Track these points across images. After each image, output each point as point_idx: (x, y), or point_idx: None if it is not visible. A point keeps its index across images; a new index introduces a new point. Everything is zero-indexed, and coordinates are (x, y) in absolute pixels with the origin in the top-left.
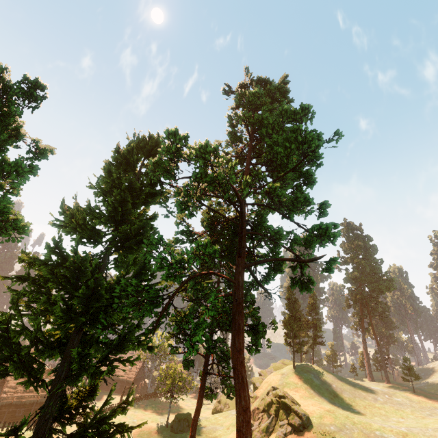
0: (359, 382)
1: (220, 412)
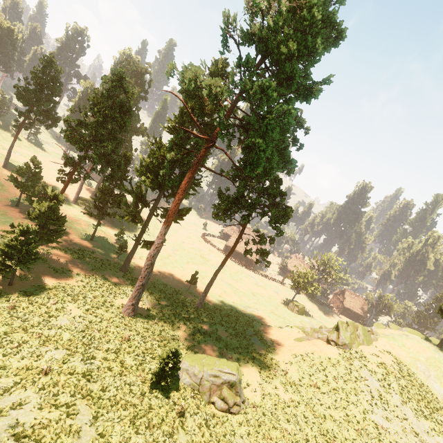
0: None
1: None
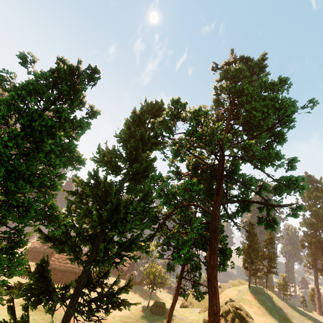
0: (309, 313)
1: (186, 307)
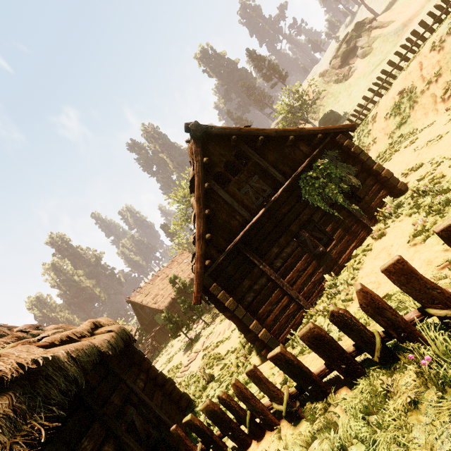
0: None
1: None
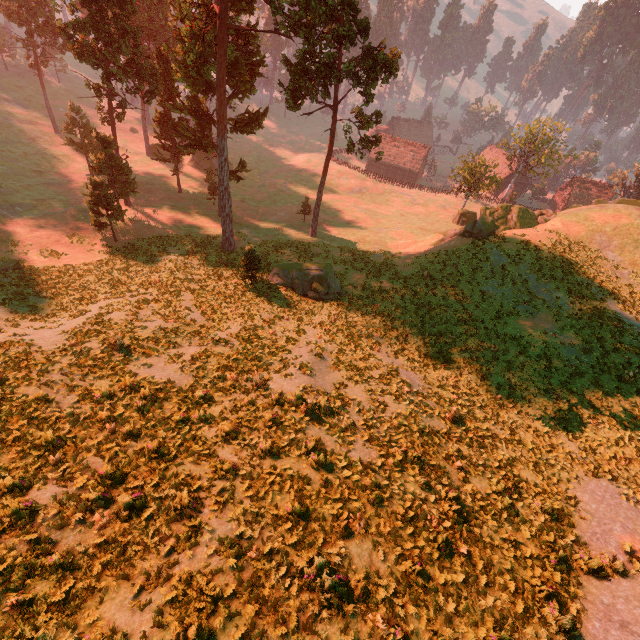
0: None
1: None
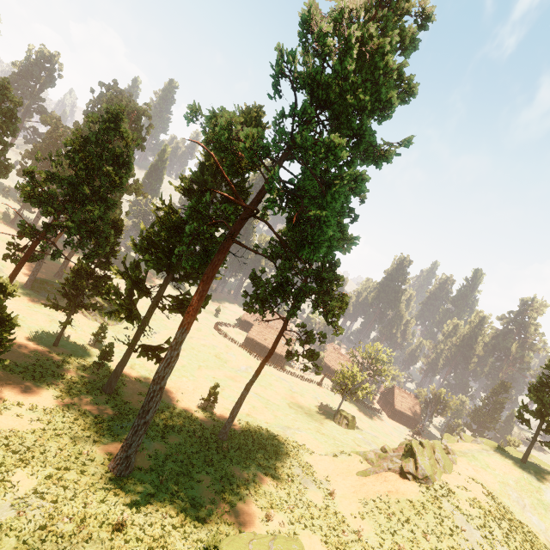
0: None
1: None
